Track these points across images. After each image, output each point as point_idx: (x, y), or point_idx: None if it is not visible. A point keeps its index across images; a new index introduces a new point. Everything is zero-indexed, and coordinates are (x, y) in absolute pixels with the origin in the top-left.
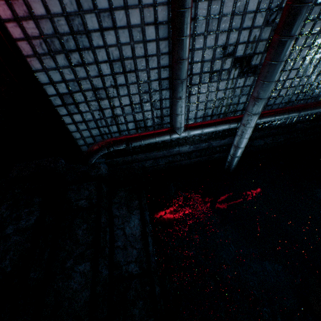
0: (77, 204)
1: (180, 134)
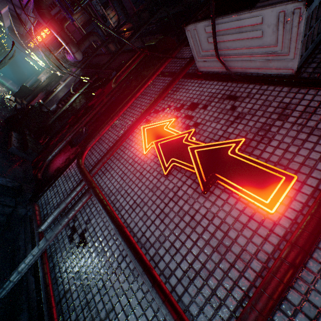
0: (2, 198)
1: (37, 230)
